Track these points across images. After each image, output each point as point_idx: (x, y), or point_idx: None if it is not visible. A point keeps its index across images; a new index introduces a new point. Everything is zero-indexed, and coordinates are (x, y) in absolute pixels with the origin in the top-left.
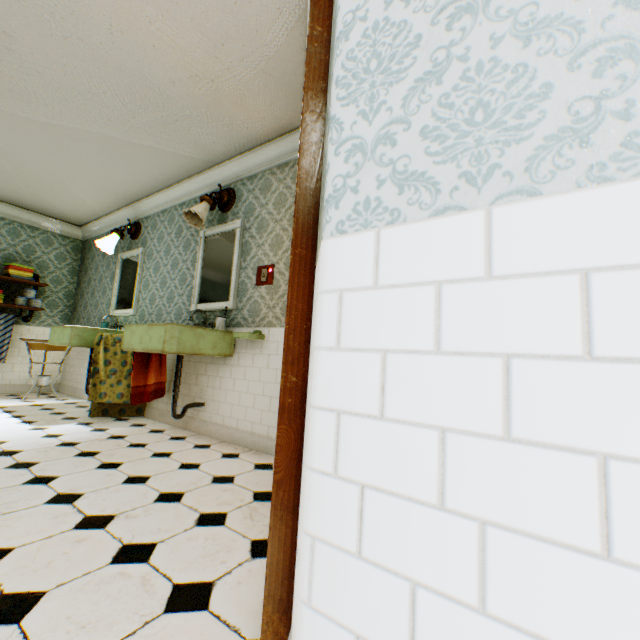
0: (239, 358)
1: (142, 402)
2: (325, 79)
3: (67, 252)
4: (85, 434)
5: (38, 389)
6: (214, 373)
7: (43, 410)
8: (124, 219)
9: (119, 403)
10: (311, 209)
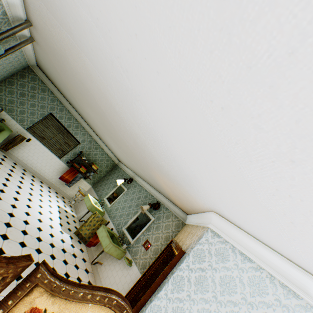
0: (121, 262)
1: (88, 246)
2: (161, 282)
3: (110, 165)
4: (69, 246)
5: (70, 198)
6: (112, 257)
7: (66, 217)
8: (130, 173)
9: (83, 235)
10: (138, 309)
